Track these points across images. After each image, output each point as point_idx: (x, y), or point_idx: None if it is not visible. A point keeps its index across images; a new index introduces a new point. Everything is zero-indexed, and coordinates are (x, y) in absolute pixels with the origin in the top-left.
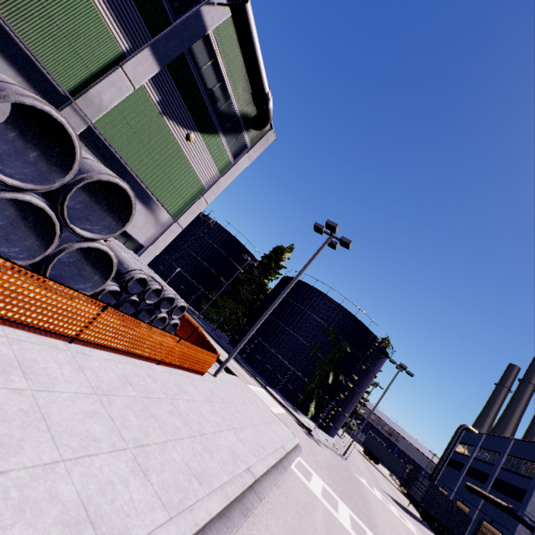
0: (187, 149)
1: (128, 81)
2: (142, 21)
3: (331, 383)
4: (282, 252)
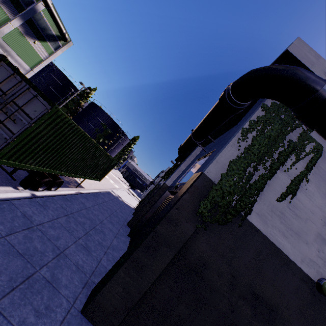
0: (35, 46)
1: (12, 26)
2: (16, 9)
3: (101, 141)
4: (91, 90)
